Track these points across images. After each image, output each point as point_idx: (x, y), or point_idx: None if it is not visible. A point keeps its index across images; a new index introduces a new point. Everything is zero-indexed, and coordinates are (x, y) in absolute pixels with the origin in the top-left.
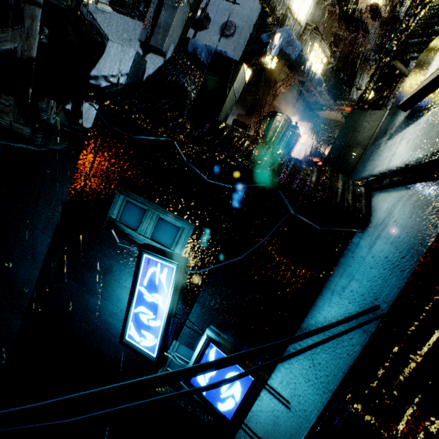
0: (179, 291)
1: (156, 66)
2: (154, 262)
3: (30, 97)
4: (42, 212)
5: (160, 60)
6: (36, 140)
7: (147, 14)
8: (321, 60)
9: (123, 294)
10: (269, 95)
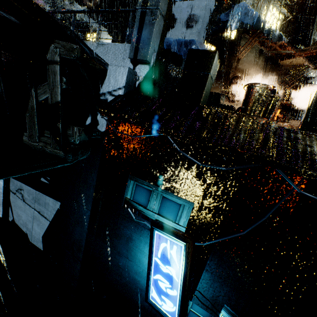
0: (189, 267)
1: (143, 73)
2: (164, 238)
3: (60, 129)
4: (82, 193)
5: (146, 68)
6: (68, 158)
7: (132, 36)
8: (277, 18)
9: (142, 258)
10: (232, 61)
